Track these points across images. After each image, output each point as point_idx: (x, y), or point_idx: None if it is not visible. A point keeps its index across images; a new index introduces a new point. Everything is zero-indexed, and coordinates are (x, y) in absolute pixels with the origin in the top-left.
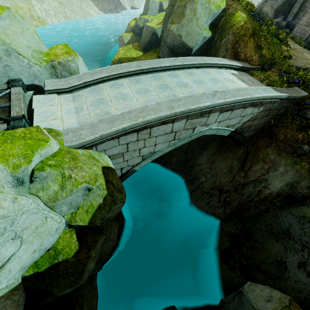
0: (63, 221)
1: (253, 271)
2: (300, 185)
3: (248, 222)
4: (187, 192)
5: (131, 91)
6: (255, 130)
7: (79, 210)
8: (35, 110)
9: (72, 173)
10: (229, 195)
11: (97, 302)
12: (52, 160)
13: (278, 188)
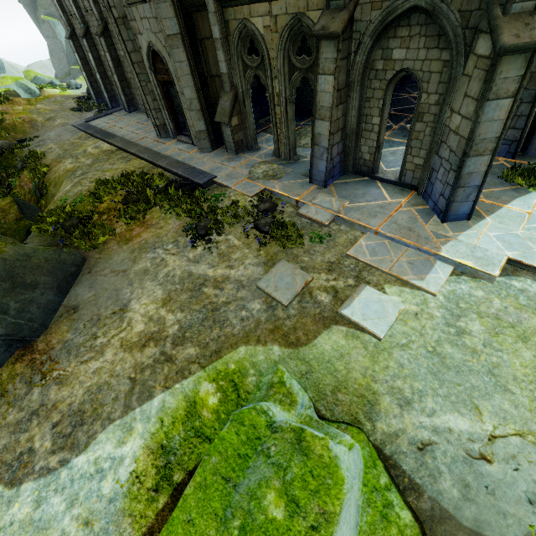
0: None
1: None
2: None
3: None
4: None
5: None
6: None
7: None
8: None
9: None
10: None
11: None
12: None
13: None
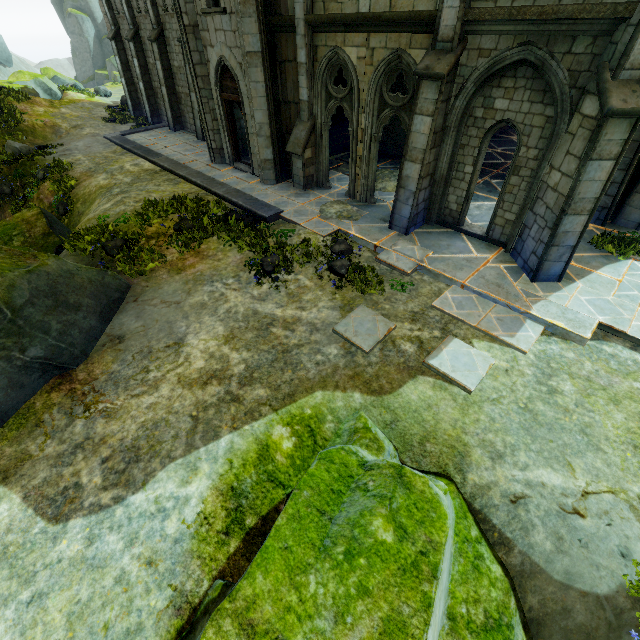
0: None
1: None
2: None
3: None
4: None
5: None
6: None
7: None
8: None
9: None
10: None
11: None
12: None
13: None
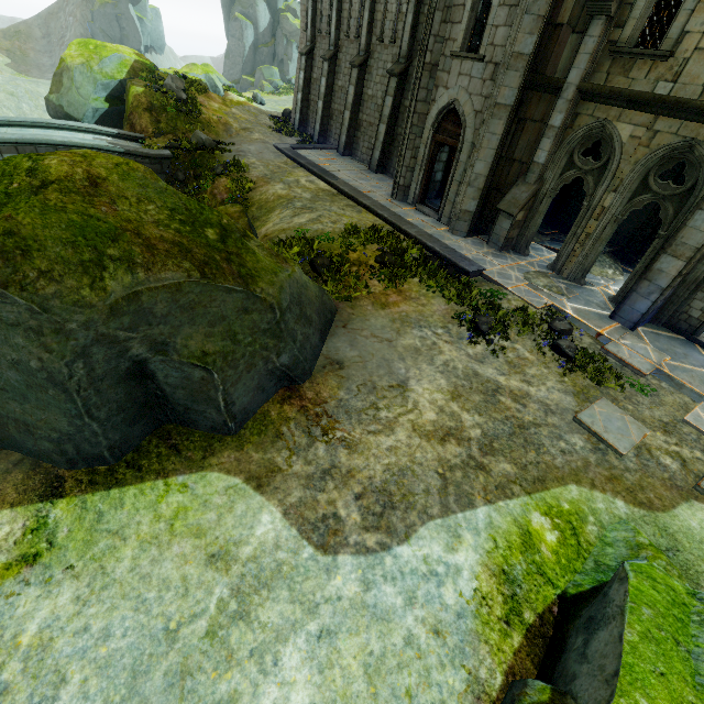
0: None
1: None
2: None
3: None
4: None
5: None
6: None
7: None
8: None
9: None
10: None
11: None
12: None
13: None
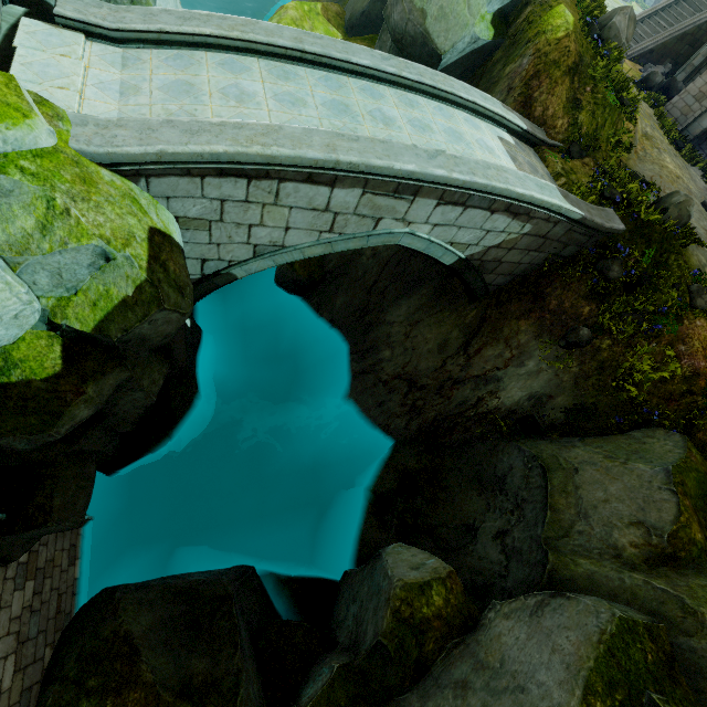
0: (35, 305)
1: (418, 535)
2: (552, 402)
3: (443, 454)
4: (348, 374)
5: (264, 90)
6: (510, 276)
7: (77, 298)
8: (19, 52)
9: (74, 206)
10: (425, 396)
11: (86, 504)
12: (30, 161)
13: (514, 399)
